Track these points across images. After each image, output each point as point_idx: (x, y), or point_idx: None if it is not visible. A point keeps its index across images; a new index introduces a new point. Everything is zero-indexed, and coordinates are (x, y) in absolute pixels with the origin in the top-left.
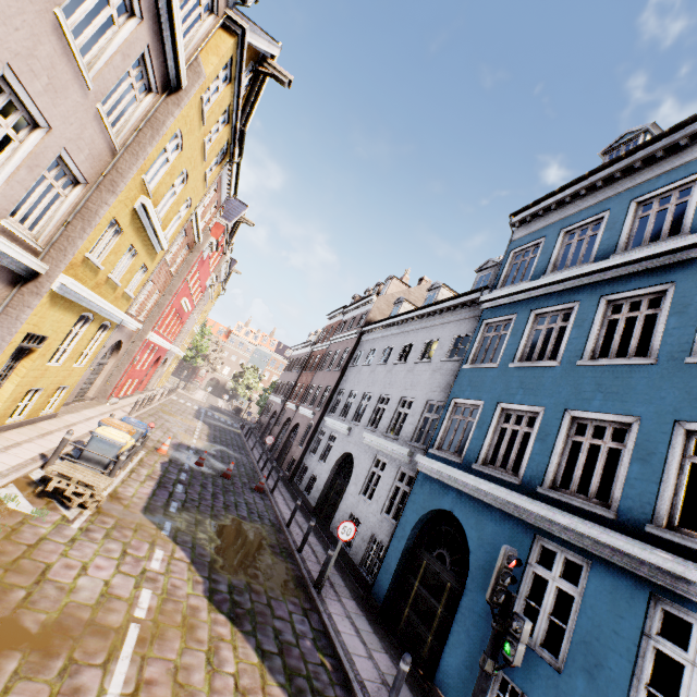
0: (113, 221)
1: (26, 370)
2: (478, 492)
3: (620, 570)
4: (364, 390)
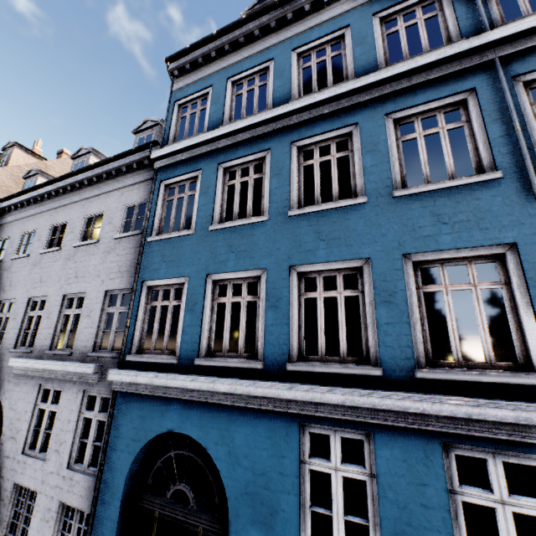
0: None
1: None
2: (214, 395)
3: (405, 430)
4: None
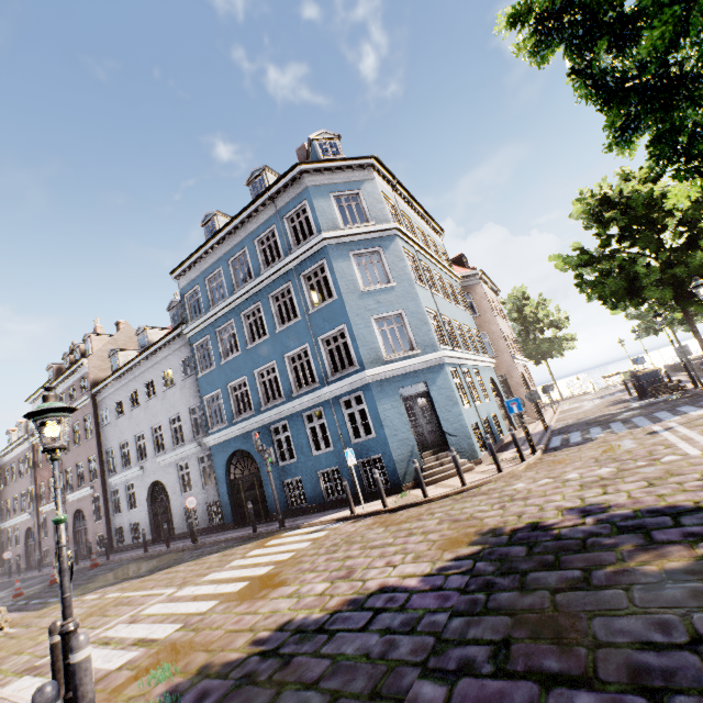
0: None
1: None
2: (243, 430)
3: (294, 415)
4: (133, 435)
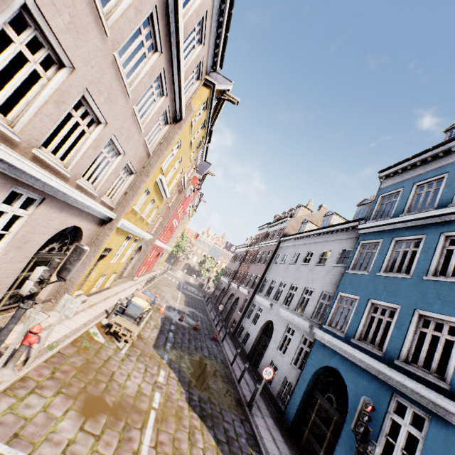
0: (146, 189)
1: (102, 266)
2: (354, 358)
3: (451, 425)
4: (281, 280)
